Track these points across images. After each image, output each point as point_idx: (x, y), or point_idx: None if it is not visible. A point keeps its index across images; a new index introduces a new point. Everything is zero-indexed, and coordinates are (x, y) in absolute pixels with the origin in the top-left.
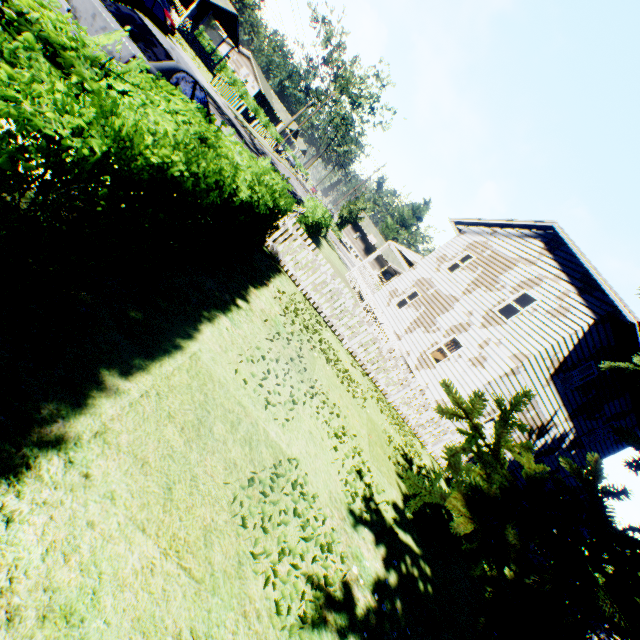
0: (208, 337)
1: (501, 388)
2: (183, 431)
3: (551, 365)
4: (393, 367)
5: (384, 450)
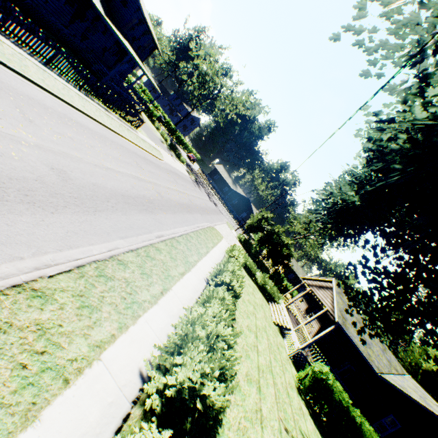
0: None
1: None
2: None
3: None
4: None
5: None
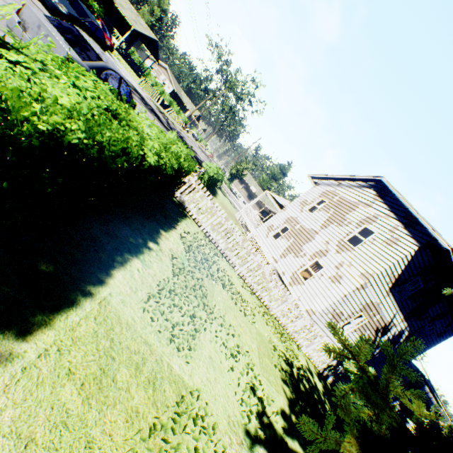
0: (119, 280)
1: (354, 299)
2: (83, 387)
3: (389, 281)
4: (274, 287)
5: (271, 359)
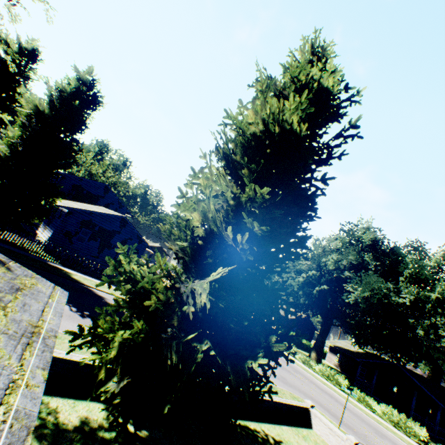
0: None
1: None
2: None
3: None
4: None
5: None
